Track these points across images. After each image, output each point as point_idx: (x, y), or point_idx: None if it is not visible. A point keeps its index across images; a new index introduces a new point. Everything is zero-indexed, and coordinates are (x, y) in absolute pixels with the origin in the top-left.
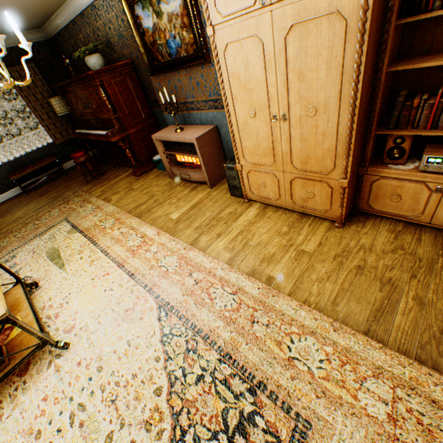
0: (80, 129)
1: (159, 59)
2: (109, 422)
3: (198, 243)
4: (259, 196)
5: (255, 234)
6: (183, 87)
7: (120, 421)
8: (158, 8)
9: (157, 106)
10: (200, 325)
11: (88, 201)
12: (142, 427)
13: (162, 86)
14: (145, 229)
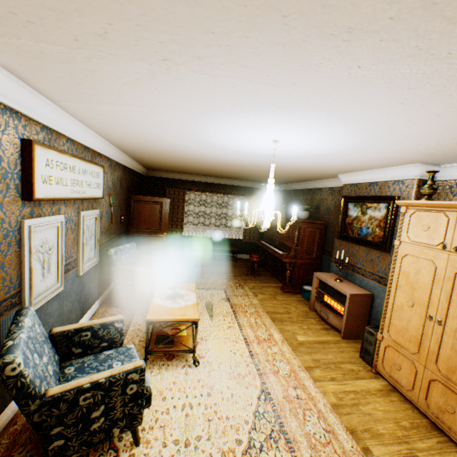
0: (264, 241)
1: (348, 233)
2: (201, 429)
3: (311, 370)
4: (389, 375)
5: (368, 403)
6: (357, 255)
7: (207, 434)
8: (364, 210)
9: (327, 254)
10: (286, 428)
11: (242, 286)
12: (218, 452)
13: (340, 247)
14: (273, 331)
